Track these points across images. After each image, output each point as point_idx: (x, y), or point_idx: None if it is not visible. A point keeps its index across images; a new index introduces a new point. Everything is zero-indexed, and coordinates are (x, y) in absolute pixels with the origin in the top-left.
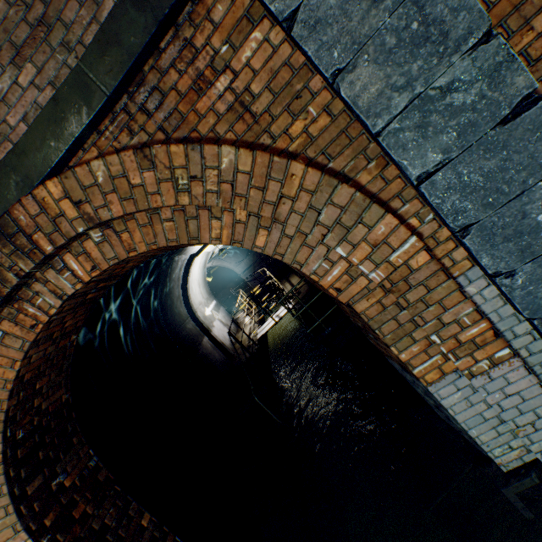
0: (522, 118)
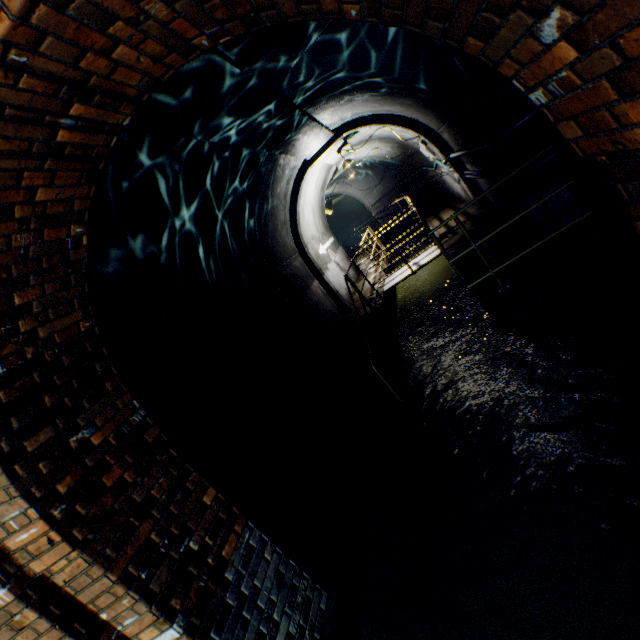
0: None
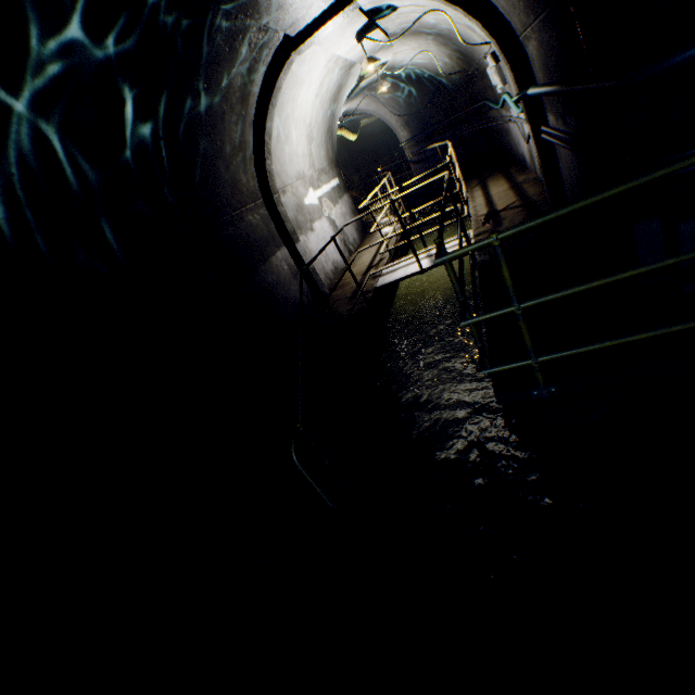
0: None
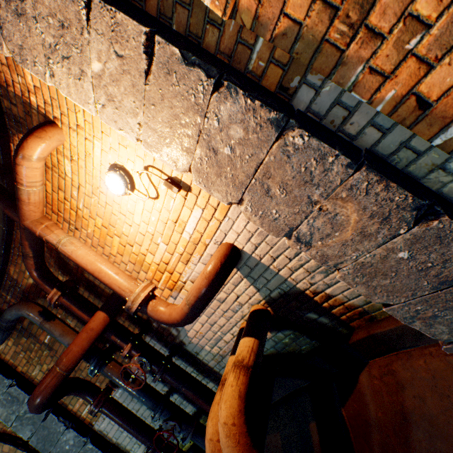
0: (48, 418)
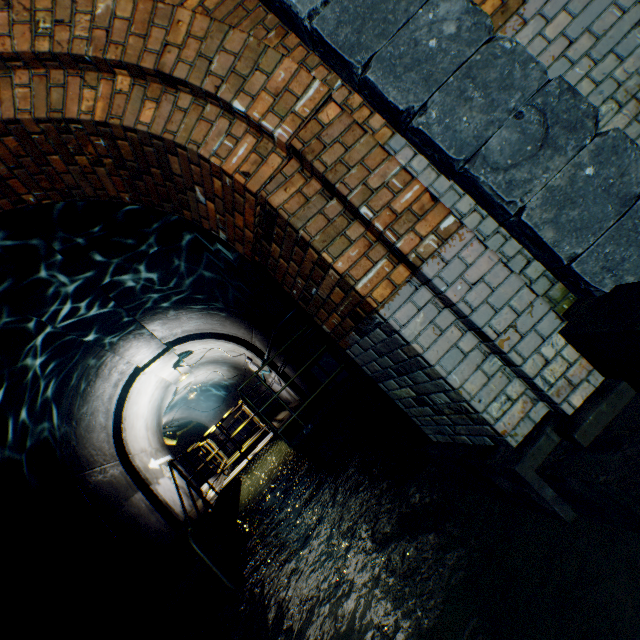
0: None
